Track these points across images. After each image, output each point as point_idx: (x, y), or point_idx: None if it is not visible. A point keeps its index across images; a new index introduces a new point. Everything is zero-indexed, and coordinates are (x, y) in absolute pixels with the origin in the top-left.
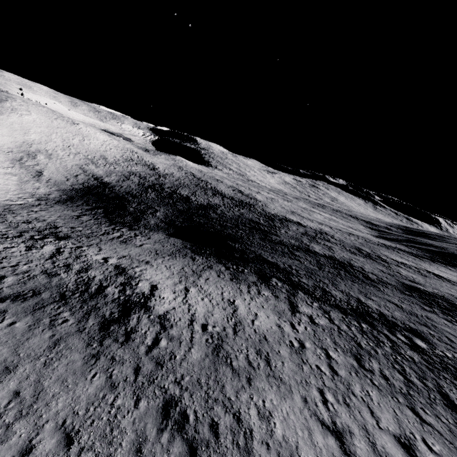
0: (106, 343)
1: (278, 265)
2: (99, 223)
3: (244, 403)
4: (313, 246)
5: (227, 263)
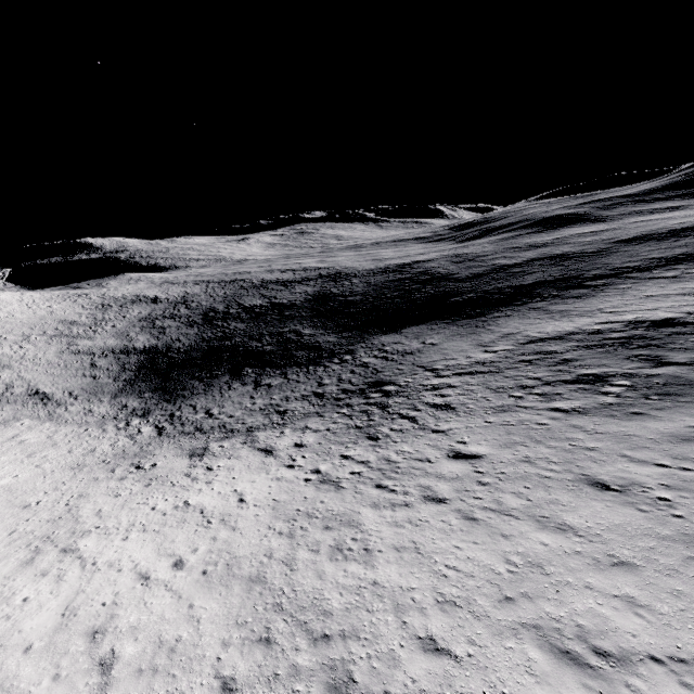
0: None
1: (548, 280)
2: (304, 372)
3: None
4: (499, 263)
5: (524, 302)
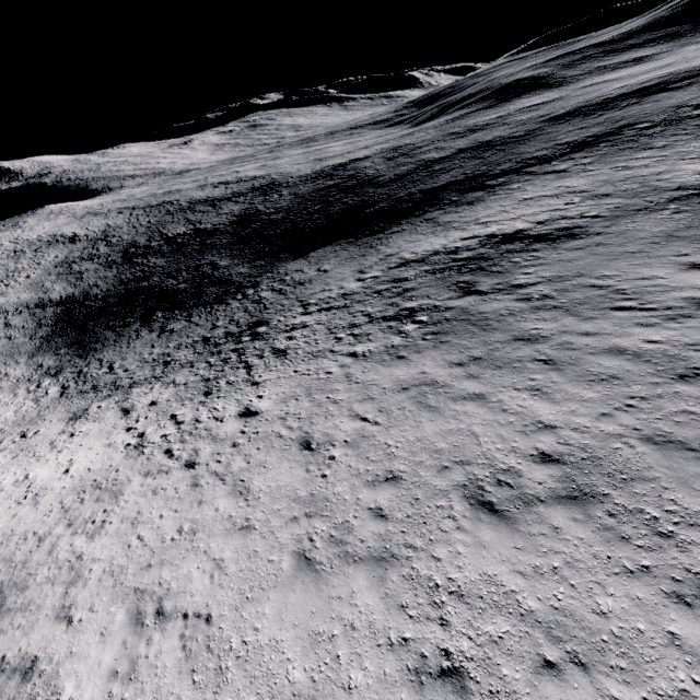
0: (581, 233)
1: (458, 180)
2: (207, 313)
3: (685, 180)
4: (428, 157)
5: (425, 211)
